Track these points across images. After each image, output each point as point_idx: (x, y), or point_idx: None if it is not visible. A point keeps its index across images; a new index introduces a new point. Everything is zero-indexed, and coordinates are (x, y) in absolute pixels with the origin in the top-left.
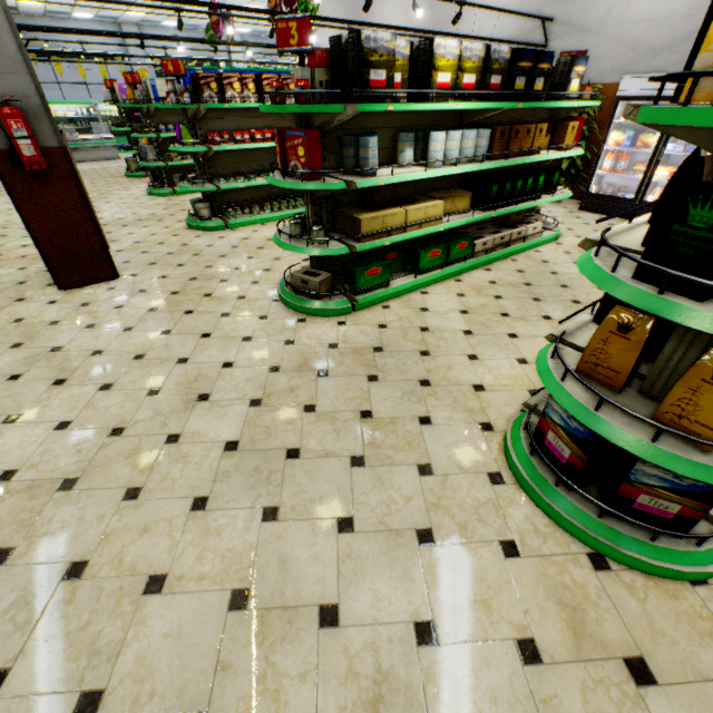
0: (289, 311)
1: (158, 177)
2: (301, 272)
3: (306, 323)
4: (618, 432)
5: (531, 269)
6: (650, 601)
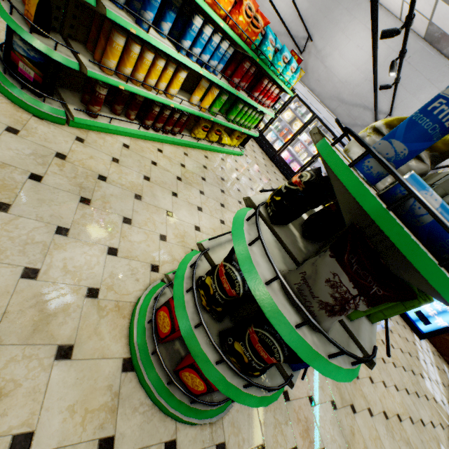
0: None
1: None
2: None
3: None
4: (1, 6)
5: None
6: (1, 104)
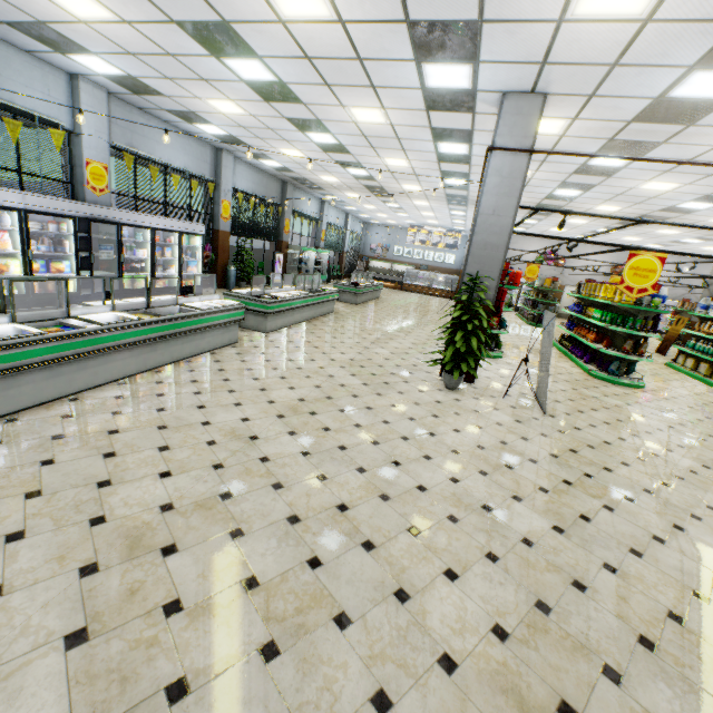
0: None
1: None
2: None
3: None
4: None
5: None
6: None
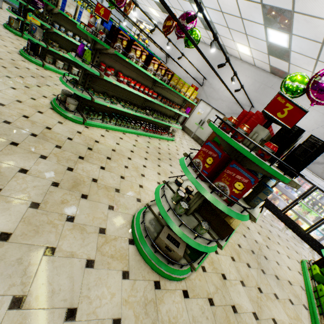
0: (144, 265)
1: (35, 49)
2: (165, 235)
3: (162, 291)
4: None
5: (247, 234)
6: None
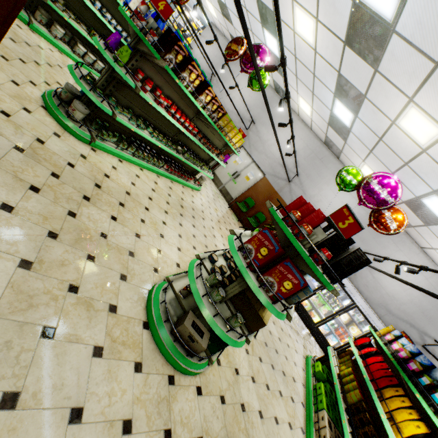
0: (159, 355)
1: None
2: (191, 322)
3: (176, 387)
4: None
5: None
6: None
